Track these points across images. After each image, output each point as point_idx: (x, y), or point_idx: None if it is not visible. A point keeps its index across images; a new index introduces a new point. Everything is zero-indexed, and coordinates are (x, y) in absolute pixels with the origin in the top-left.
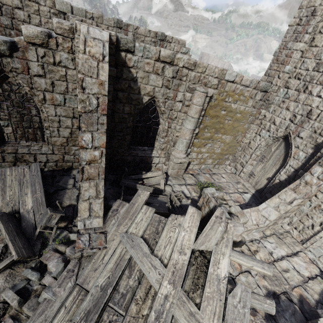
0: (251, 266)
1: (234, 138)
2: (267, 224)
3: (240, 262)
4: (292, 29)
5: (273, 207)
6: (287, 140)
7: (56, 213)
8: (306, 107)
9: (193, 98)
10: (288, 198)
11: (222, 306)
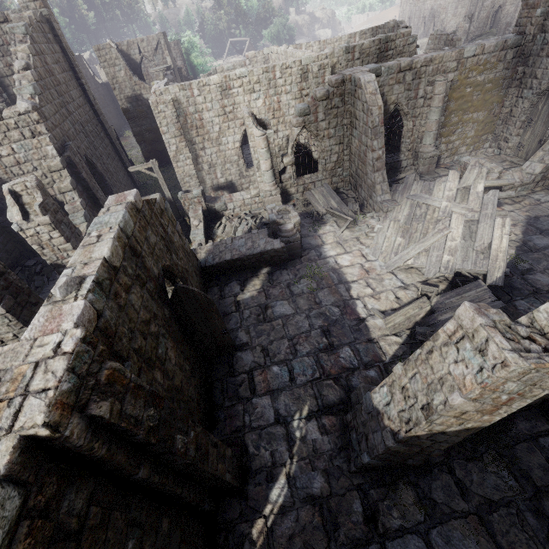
0: (500, 183)
1: (489, 113)
2: (533, 180)
3: (492, 184)
4: None
5: (537, 161)
6: None
7: (357, 202)
8: None
9: (434, 89)
10: None
11: (481, 201)
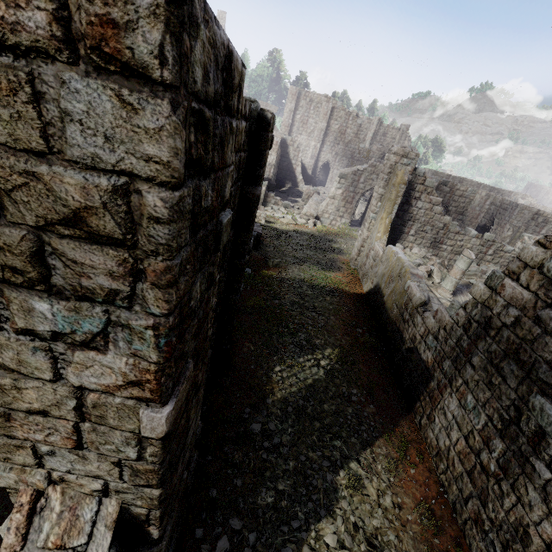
0: None
1: None
2: None
3: None
4: None
5: None
6: None
7: None
8: None
9: None
10: None
11: None
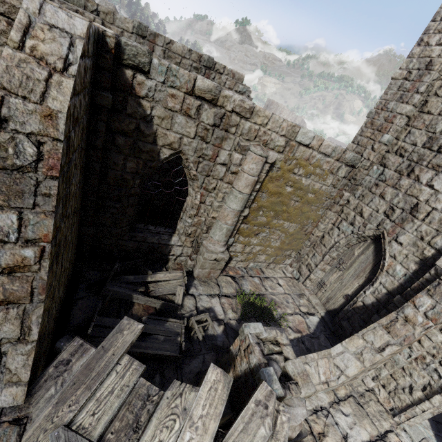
0: None
1: (301, 228)
2: (342, 382)
3: None
4: (396, 84)
5: (354, 353)
6: (378, 242)
7: None
8: (410, 199)
9: (244, 162)
10: (378, 341)
11: None
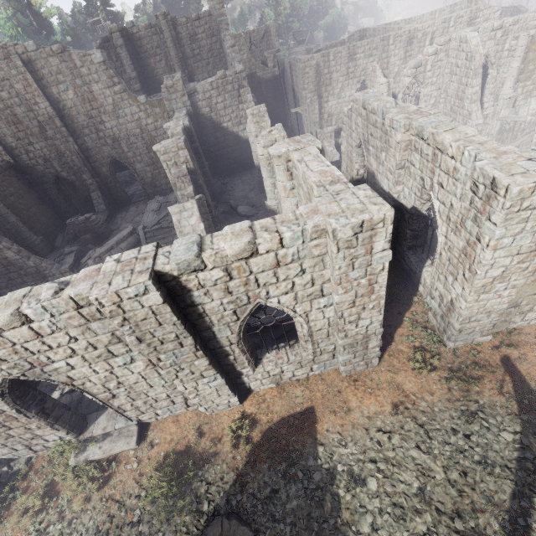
0: None
1: None
2: None
3: None
4: None
5: None
6: None
7: None
8: None
9: (518, 43)
10: None
11: None
